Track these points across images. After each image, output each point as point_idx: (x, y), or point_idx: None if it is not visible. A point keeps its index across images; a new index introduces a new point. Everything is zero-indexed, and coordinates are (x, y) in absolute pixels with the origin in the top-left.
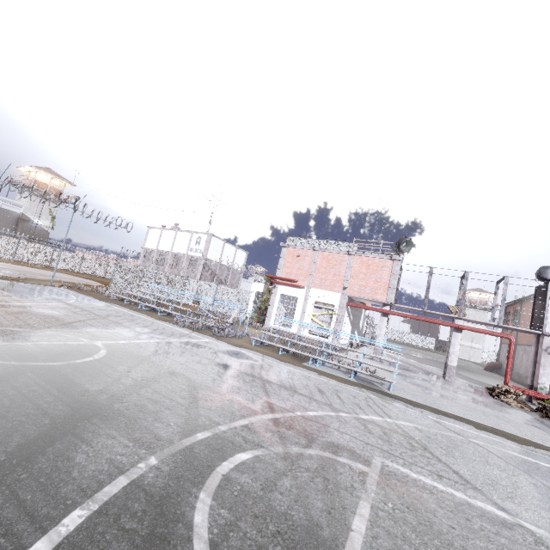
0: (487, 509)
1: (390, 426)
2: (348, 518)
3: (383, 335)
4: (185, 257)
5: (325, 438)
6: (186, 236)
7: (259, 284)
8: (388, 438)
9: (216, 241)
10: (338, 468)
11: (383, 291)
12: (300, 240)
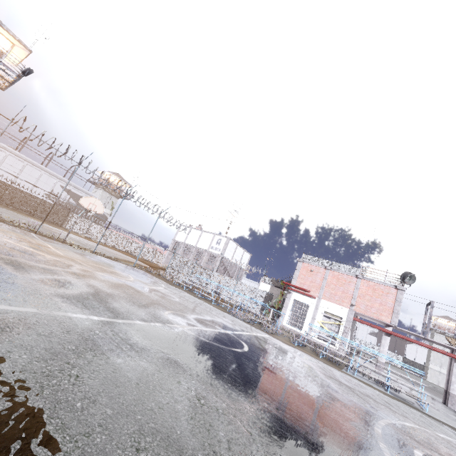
0: None
1: None
2: None
3: (386, 352)
4: (206, 252)
5: (442, 449)
6: (209, 236)
7: (266, 284)
8: None
9: (232, 243)
10: None
11: (388, 314)
12: (313, 258)
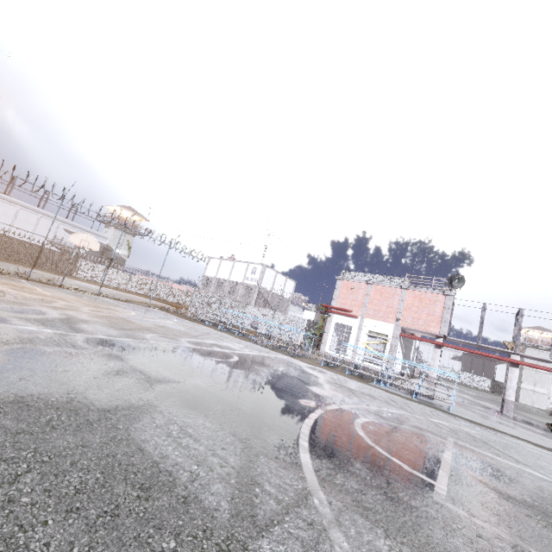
0: (534, 473)
1: (455, 428)
2: (439, 453)
3: (437, 366)
4: (241, 285)
5: (410, 423)
6: (243, 266)
7: (310, 312)
8: (455, 433)
9: (270, 271)
10: (425, 436)
11: (436, 324)
12: (354, 273)
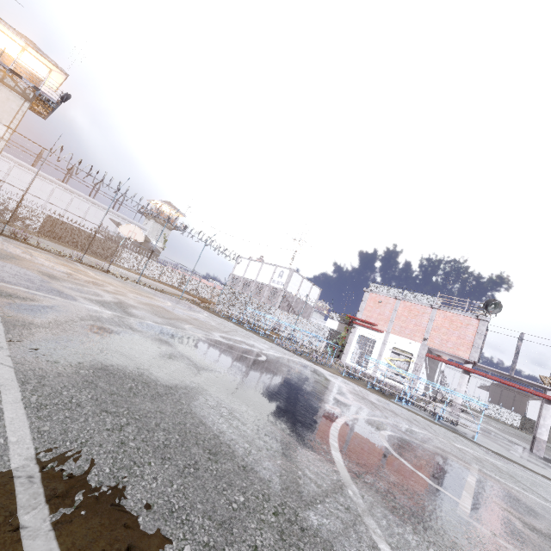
0: None
1: (480, 457)
2: (463, 476)
3: (463, 392)
4: (267, 287)
5: (433, 444)
6: (271, 269)
7: (333, 321)
8: (479, 461)
9: (297, 276)
10: (449, 458)
11: (466, 349)
12: (383, 287)
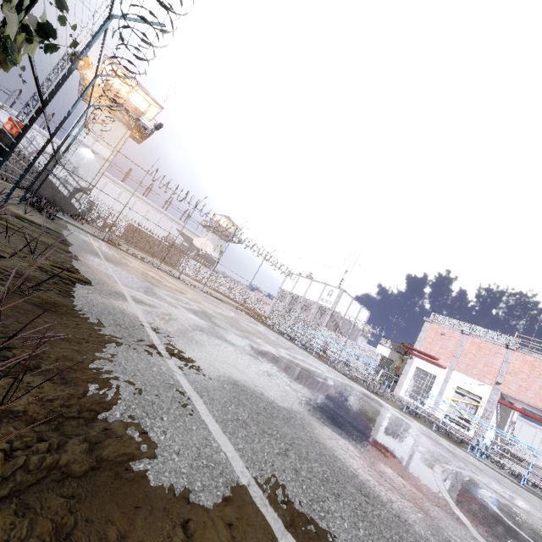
0: None
1: None
2: None
3: None
4: (315, 304)
5: (539, 516)
6: (320, 287)
7: (384, 348)
8: None
9: (346, 296)
10: None
11: None
12: (446, 319)
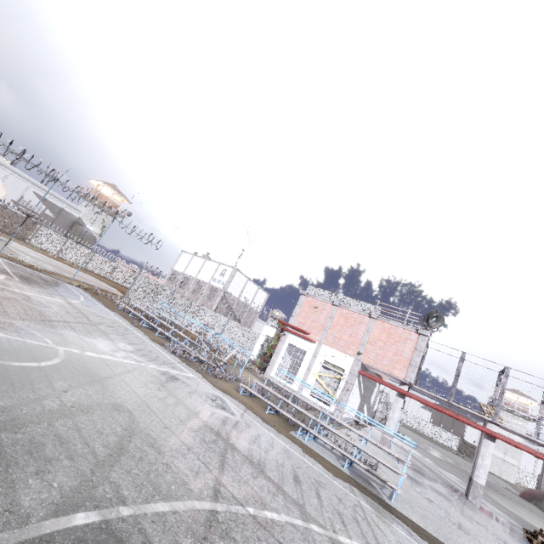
0: None
1: None
2: None
3: (396, 420)
4: (207, 285)
5: None
6: (213, 266)
7: (271, 328)
8: None
9: (241, 276)
10: None
11: (403, 367)
12: (321, 291)
